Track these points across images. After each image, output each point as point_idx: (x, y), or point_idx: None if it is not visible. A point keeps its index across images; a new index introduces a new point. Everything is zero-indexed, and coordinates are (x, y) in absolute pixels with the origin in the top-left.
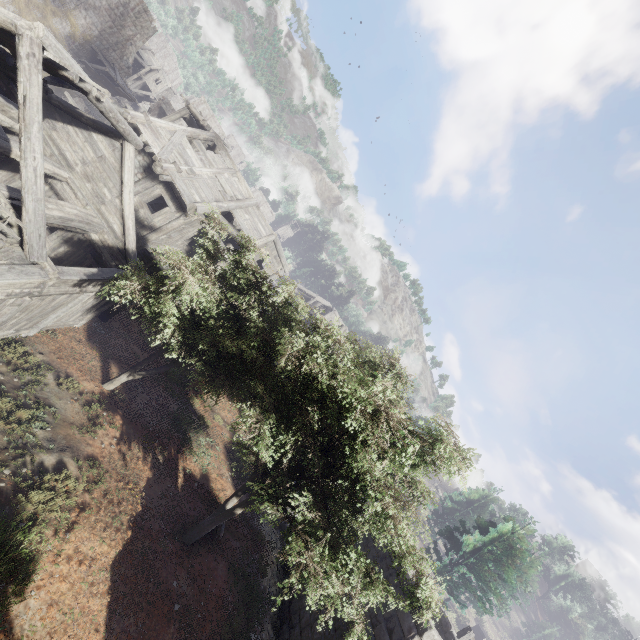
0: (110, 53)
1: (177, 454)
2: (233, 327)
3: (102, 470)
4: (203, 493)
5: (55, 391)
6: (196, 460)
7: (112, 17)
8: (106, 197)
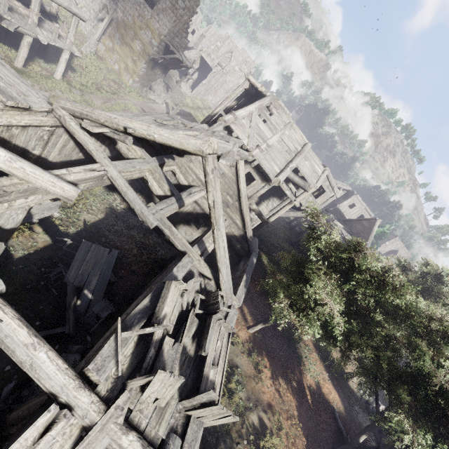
0: (174, 40)
1: (300, 374)
2: (359, 321)
3: (277, 414)
4: (322, 401)
5: (232, 350)
6: (310, 374)
7: (174, 12)
8: (229, 202)
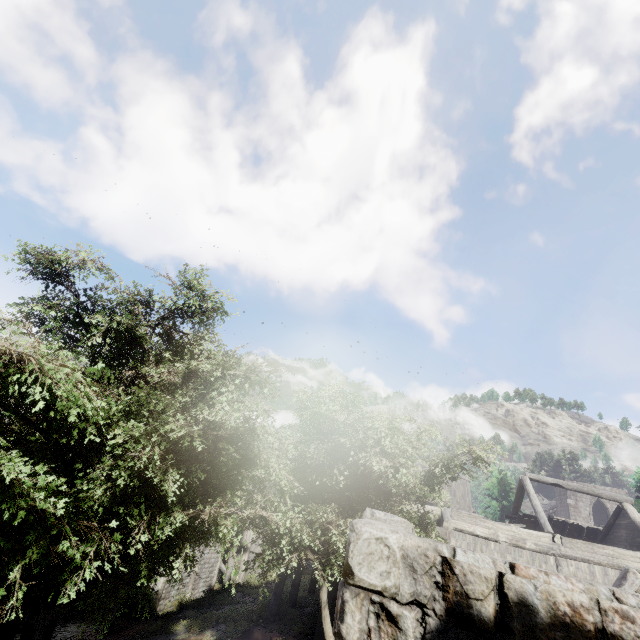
0: None
1: None
2: None
3: None
4: None
5: None
6: None
7: None
8: None
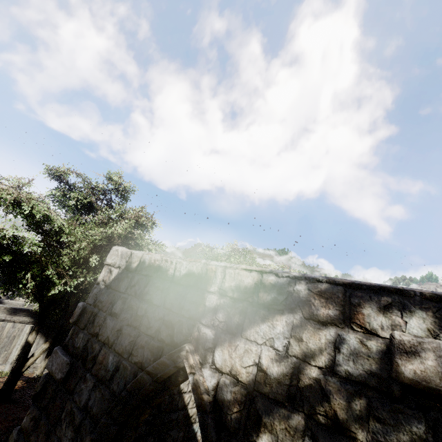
0: None
1: None
2: None
3: None
4: None
5: None
6: None
7: None
8: None
